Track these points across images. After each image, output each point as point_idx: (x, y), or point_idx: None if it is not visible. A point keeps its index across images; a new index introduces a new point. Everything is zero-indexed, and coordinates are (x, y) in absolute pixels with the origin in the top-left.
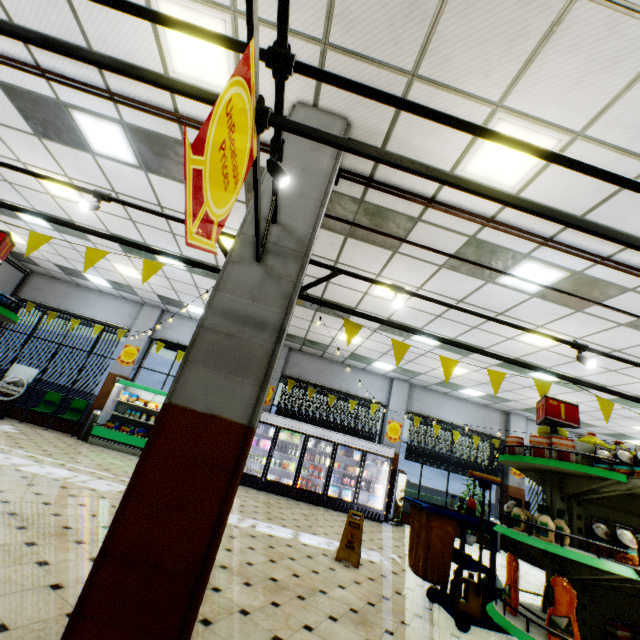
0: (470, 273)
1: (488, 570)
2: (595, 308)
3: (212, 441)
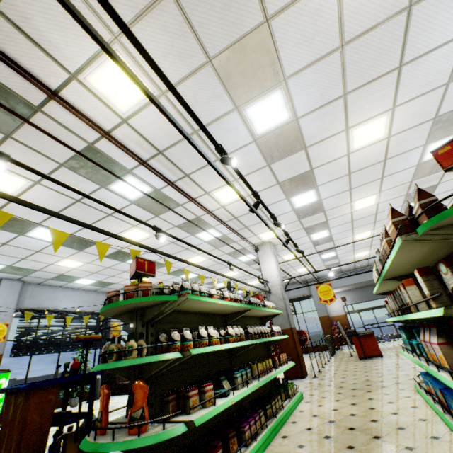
0: (88, 176)
1: (87, 414)
2: (165, 215)
3: None
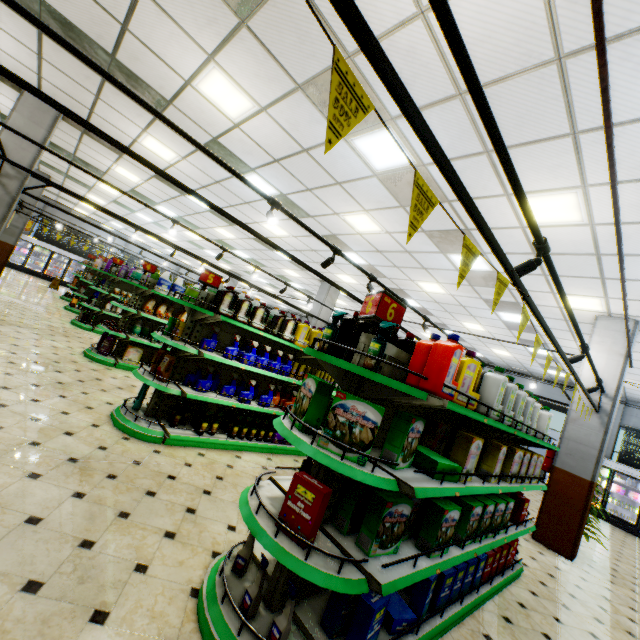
0: None
1: None
2: None
3: (6, 247)
